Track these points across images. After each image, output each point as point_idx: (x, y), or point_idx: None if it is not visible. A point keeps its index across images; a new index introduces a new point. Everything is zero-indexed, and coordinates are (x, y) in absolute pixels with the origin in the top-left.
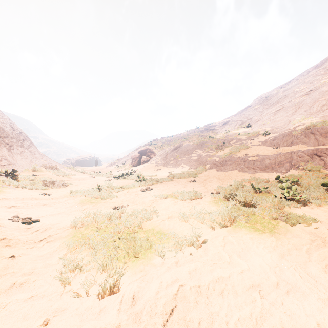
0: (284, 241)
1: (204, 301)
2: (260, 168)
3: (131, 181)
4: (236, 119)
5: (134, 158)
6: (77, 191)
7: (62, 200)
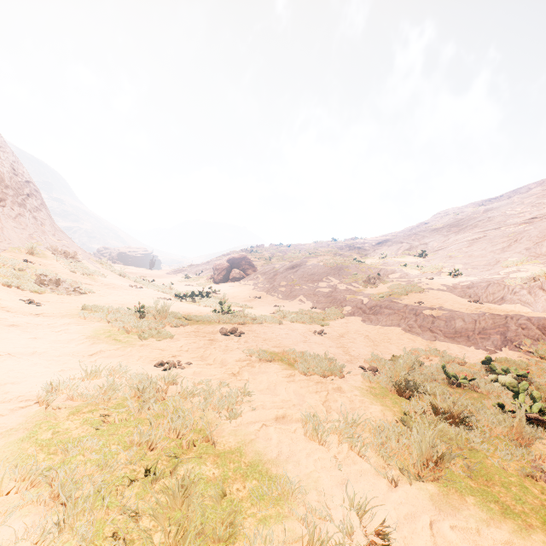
0: None
1: None
2: (444, 333)
3: (206, 308)
4: (401, 239)
5: (217, 269)
6: (97, 309)
7: (58, 321)
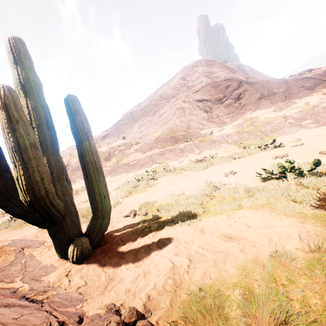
0: (148, 191)
1: (128, 208)
2: (138, 168)
3: None
4: (113, 132)
5: None
6: None
7: None
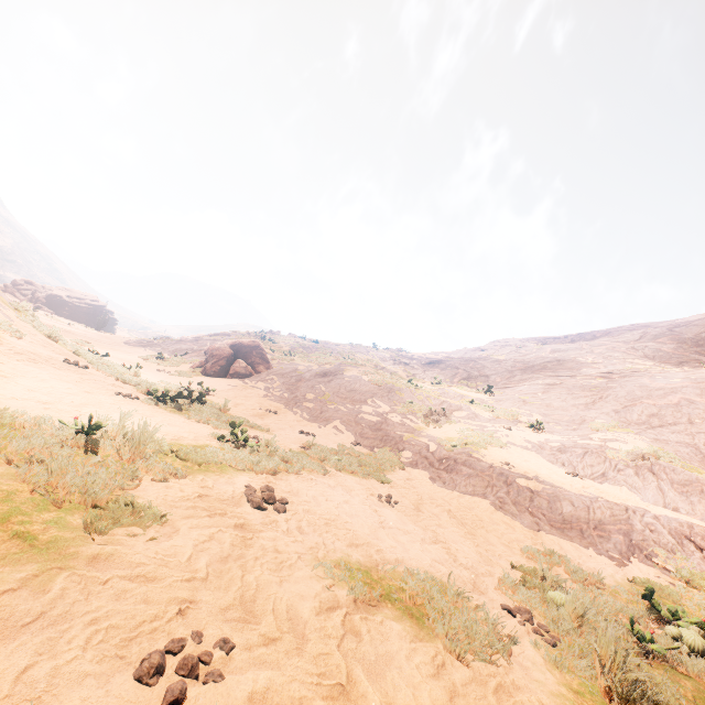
0: None
1: None
2: (549, 519)
3: (203, 427)
4: (457, 363)
5: (214, 355)
6: None
7: None
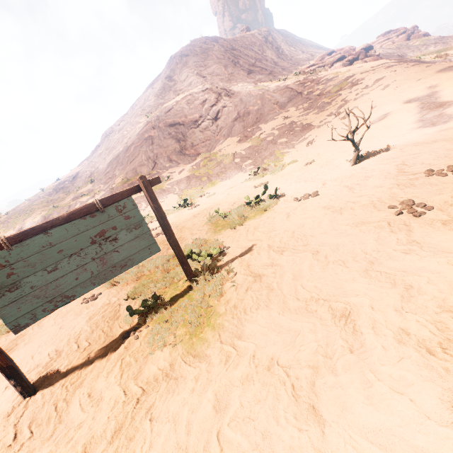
0: None
1: None
2: None
3: None
4: (85, 169)
5: None
6: None
7: None
